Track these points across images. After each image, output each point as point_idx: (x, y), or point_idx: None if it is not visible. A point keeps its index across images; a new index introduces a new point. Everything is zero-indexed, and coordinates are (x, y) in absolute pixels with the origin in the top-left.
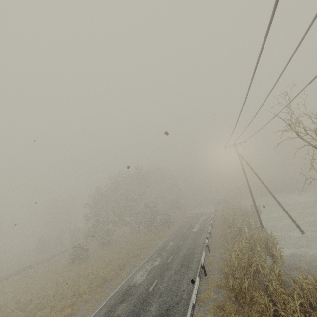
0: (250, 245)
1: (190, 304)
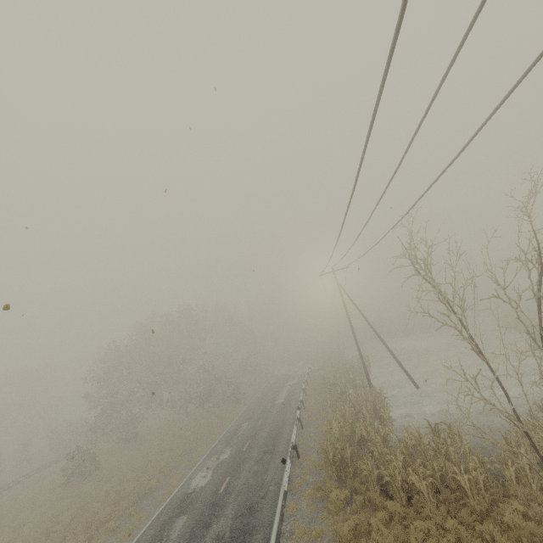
0: (355, 410)
1: (280, 495)
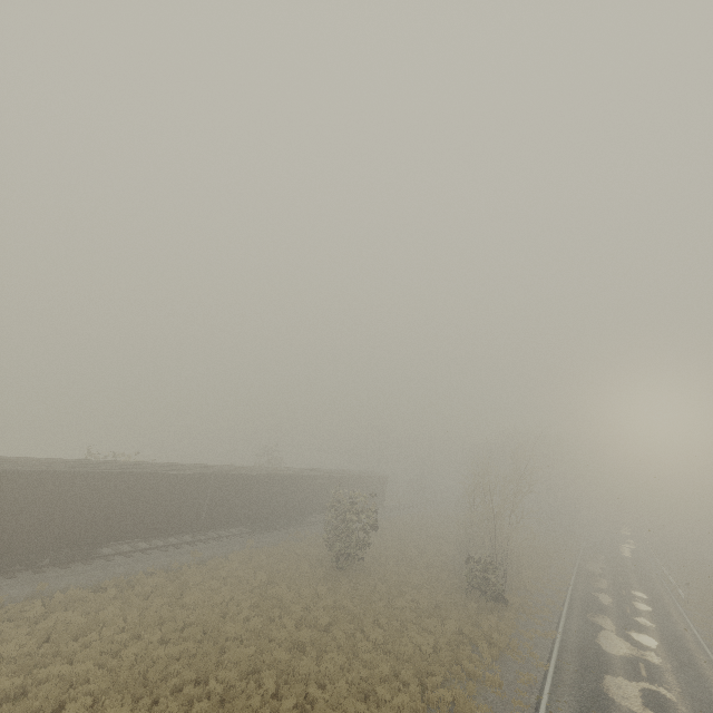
0: None
1: (675, 601)
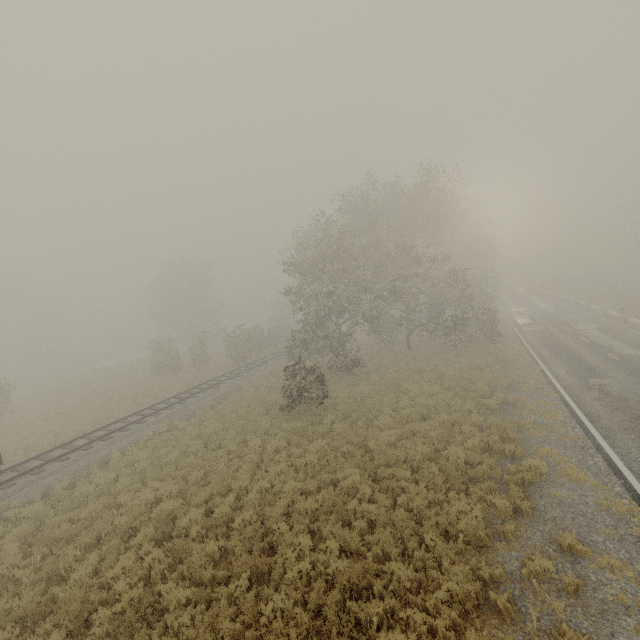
0: None
1: None
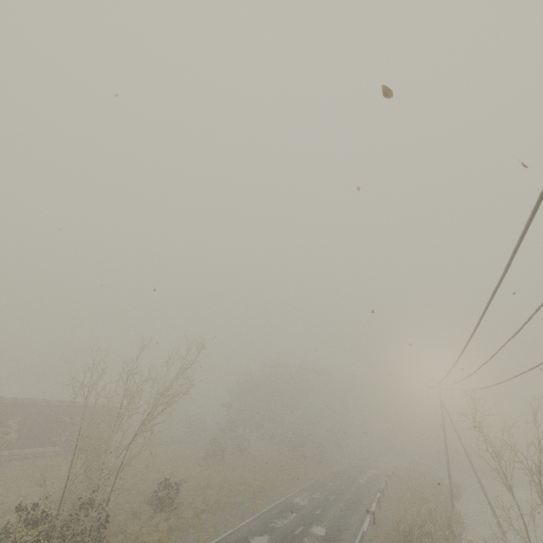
0: (431, 516)
1: (359, 534)
